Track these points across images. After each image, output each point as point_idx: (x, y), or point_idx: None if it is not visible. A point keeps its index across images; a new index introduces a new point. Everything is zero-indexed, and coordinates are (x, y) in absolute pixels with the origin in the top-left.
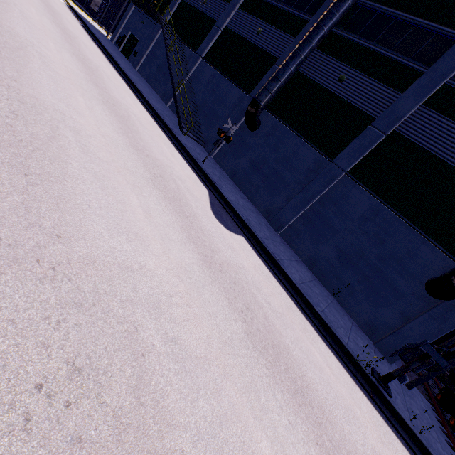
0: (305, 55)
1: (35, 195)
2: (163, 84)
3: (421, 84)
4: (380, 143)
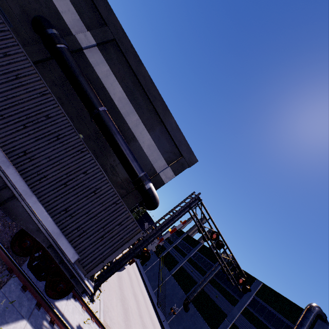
0: (204, 285)
1: (140, 310)
2: (154, 281)
3: (238, 305)
4: (230, 327)
